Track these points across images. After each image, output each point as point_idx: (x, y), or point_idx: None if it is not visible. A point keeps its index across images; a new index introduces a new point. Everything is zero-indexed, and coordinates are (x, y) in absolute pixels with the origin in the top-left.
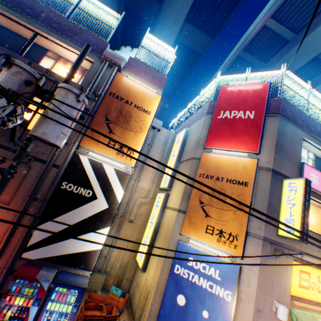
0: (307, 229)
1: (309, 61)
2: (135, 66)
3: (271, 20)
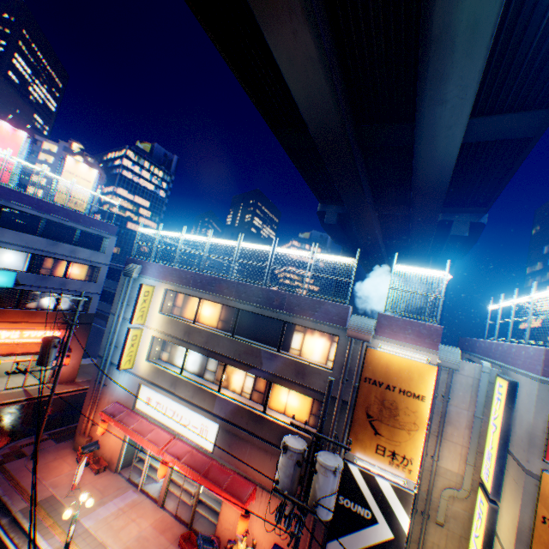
0: None
1: None
2: (387, 325)
3: None
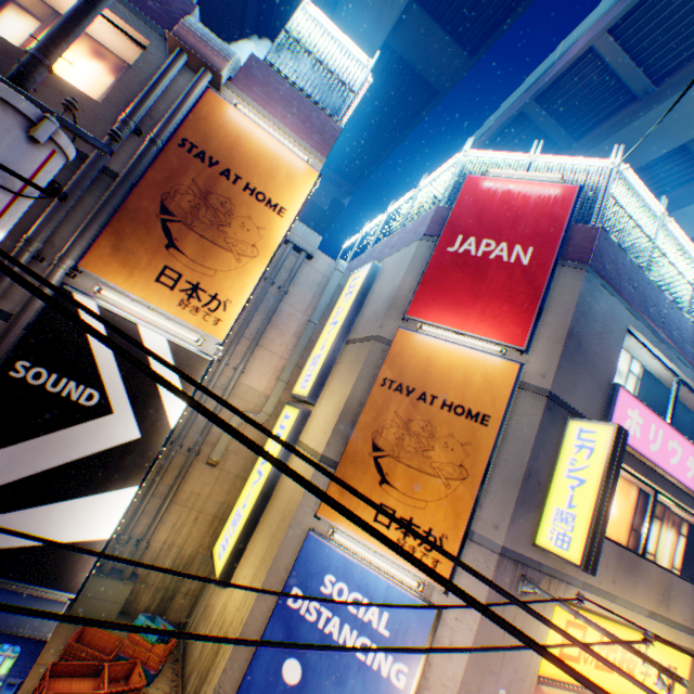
0: (600, 542)
1: (668, 152)
2: (261, 83)
3: (607, 39)
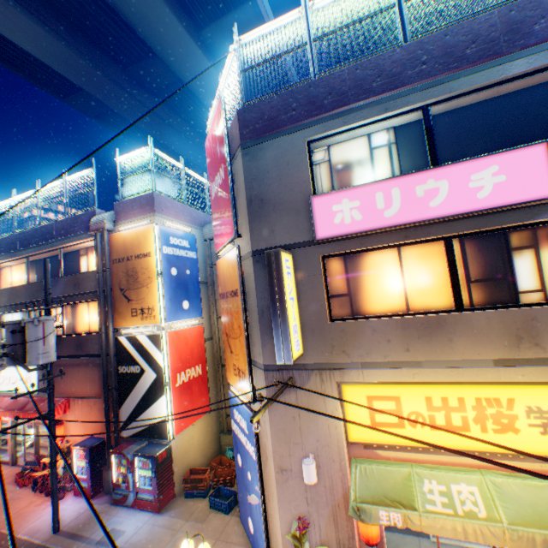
0: (288, 339)
1: None
2: (122, 211)
3: None
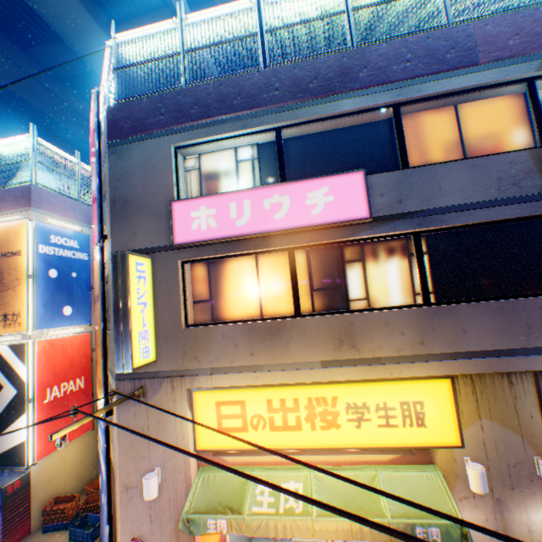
0: (129, 346)
1: None
2: None
3: None
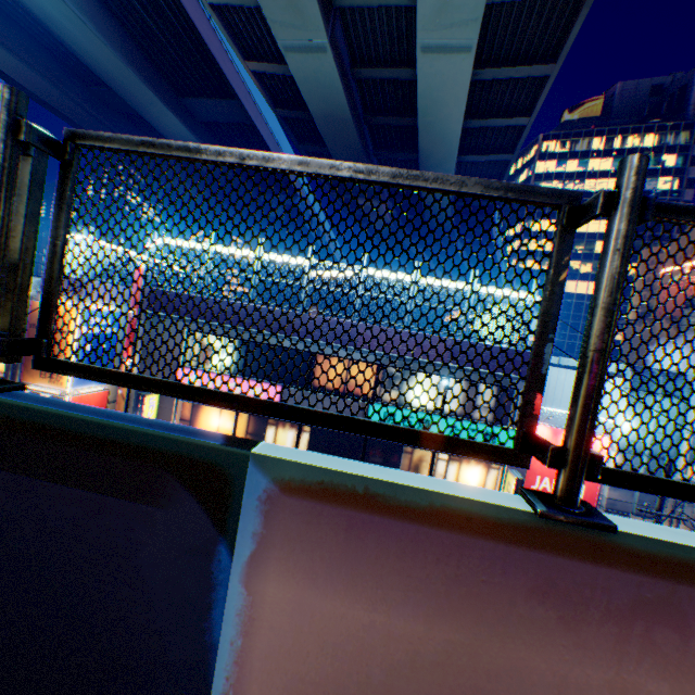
0: None
1: (376, 84)
2: None
3: (250, 63)
